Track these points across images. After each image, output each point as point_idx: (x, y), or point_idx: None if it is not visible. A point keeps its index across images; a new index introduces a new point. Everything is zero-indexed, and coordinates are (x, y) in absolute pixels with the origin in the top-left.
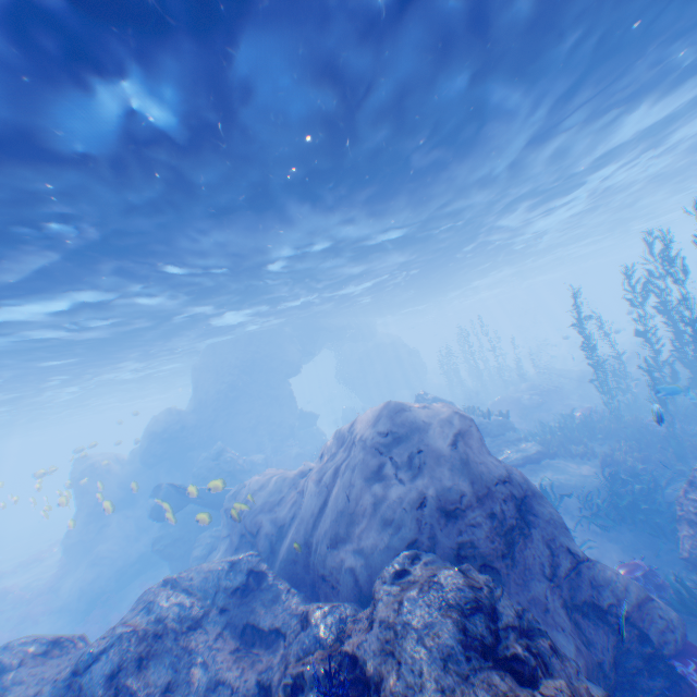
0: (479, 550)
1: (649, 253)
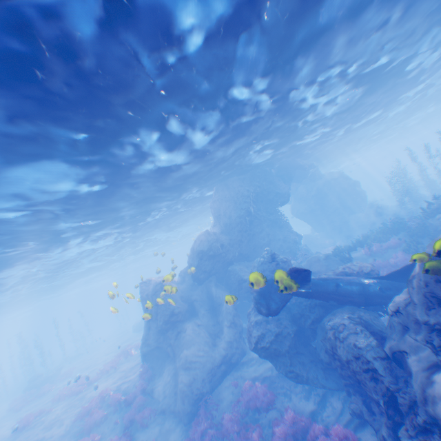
0: None
1: None
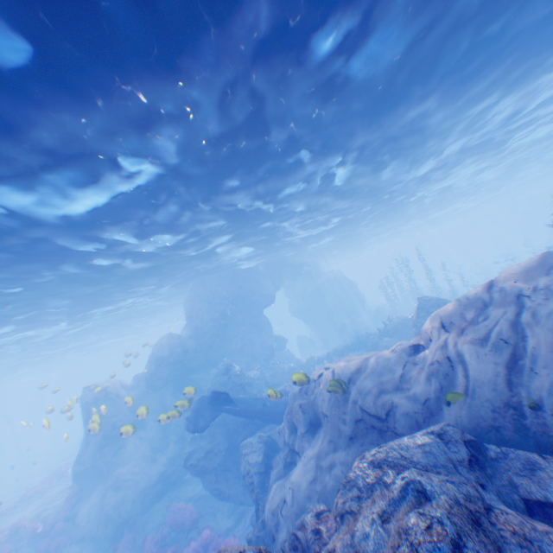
0: None
1: None
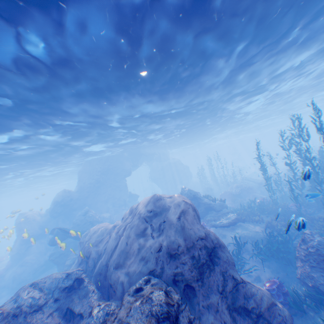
0: (185, 276)
1: (293, 125)
